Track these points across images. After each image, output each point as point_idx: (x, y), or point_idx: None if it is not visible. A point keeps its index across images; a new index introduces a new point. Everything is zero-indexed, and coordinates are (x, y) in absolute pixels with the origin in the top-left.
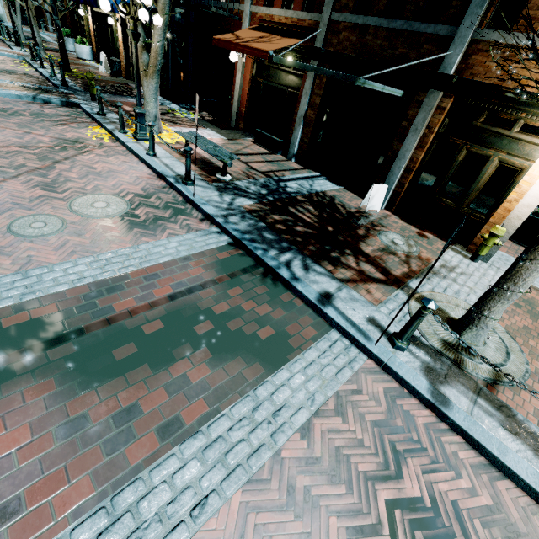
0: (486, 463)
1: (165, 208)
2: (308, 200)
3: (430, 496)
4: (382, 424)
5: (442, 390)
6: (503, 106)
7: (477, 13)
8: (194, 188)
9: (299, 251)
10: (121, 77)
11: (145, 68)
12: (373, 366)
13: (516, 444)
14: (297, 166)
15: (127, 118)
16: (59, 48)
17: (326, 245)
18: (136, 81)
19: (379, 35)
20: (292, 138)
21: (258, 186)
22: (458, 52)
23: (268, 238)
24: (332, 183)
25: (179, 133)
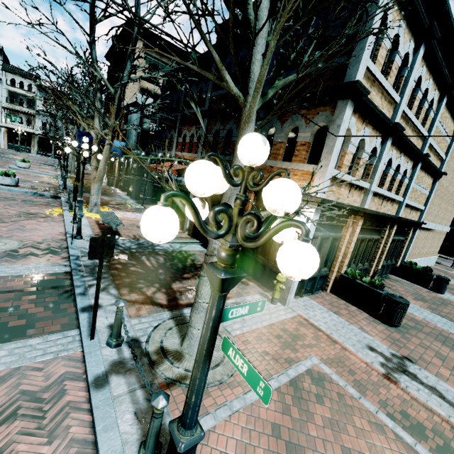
0: (91, 441)
1: (45, 249)
2: (167, 254)
3: (0, 451)
4: (30, 393)
5: (111, 378)
6: None
7: None
8: (80, 240)
9: (112, 280)
10: (113, 187)
11: (94, 178)
12: (78, 356)
13: (131, 427)
14: (186, 236)
15: (86, 205)
16: (76, 171)
17: (142, 279)
18: (80, 184)
19: None
20: (186, 219)
21: (133, 243)
22: None
23: (96, 271)
24: (202, 247)
25: (98, 211)
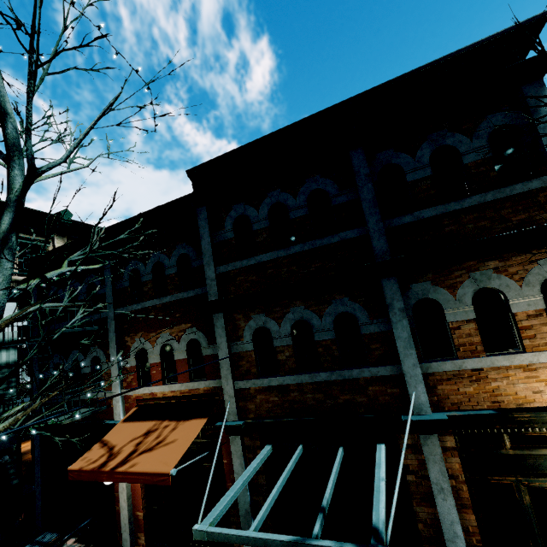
0: None
1: None
2: None
3: None
4: None
5: None
6: (525, 427)
7: (411, 353)
8: None
9: None
10: None
11: None
12: None
13: None
14: None
15: None
16: None
17: None
18: None
19: (306, 389)
20: None
21: None
22: (422, 390)
23: None
24: None
25: None
